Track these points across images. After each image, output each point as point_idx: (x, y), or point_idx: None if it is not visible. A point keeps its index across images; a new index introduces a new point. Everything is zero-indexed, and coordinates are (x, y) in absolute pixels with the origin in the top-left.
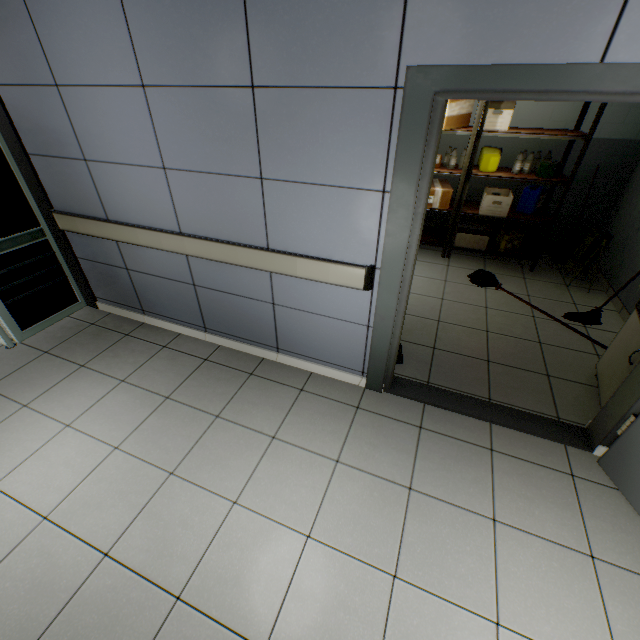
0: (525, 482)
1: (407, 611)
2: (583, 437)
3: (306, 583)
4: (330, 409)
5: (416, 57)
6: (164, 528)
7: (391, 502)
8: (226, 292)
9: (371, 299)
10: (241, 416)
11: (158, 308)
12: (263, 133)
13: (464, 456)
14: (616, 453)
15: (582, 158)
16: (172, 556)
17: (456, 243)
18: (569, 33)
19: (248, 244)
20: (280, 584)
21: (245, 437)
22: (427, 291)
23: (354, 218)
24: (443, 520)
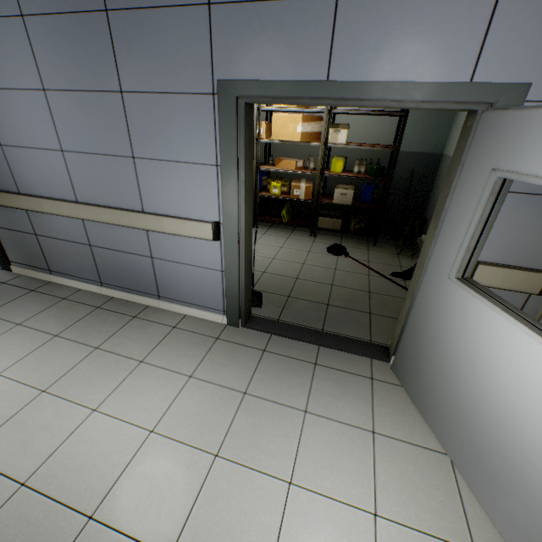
0: (336, 384)
1: (220, 479)
2: (385, 352)
3: (141, 465)
4: (194, 340)
5: (223, 75)
6: (25, 432)
7: (227, 403)
8: (115, 250)
9: (221, 248)
10: (118, 347)
11: (62, 268)
12: (132, 124)
13: (293, 369)
14: (398, 357)
15: (396, 163)
16: (26, 453)
17: (319, 225)
18: (306, 63)
19: (129, 209)
20: (118, 467)
21: (117, 362)
22: (293, 258)
23: (201, 186)
24: (266, 413)
